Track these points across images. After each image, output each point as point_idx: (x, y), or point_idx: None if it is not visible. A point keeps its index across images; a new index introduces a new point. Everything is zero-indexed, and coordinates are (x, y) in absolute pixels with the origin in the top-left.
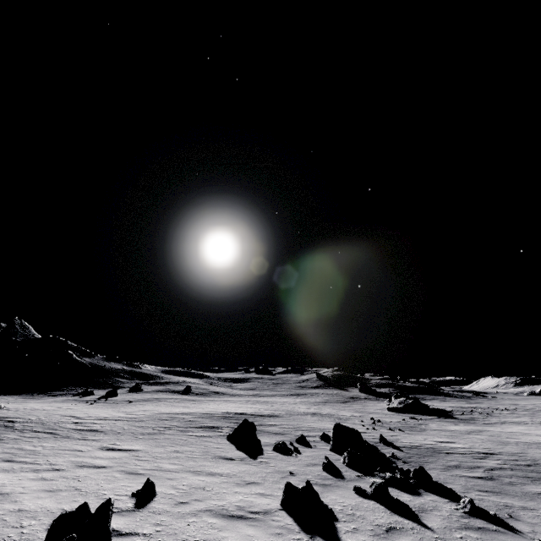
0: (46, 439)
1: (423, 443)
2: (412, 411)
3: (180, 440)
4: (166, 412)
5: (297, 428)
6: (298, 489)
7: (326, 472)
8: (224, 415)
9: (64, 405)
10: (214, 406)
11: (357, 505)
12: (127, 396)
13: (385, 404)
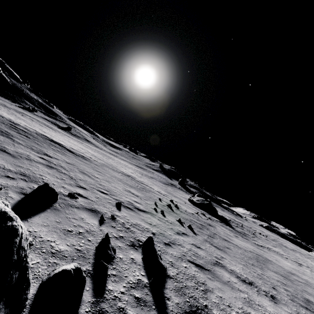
0: None
1: (217, 275)
2: (204, 208)
3: None
4: None
5: (67, 169)
6: None
7: None
8: (28, 131)
9: None
10: (53, 133)
11: None
12: (3, 102)
13: (189, 196)
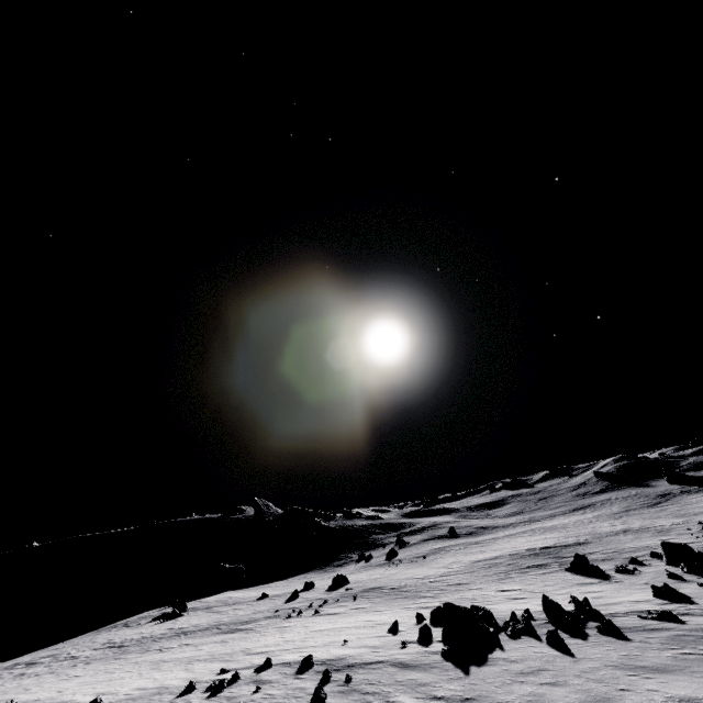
0: (451, 592)
1: None
2: None
3: (534, 579)
4: (476, 561)
5: (619, 551)
6: (660, 587)
7: (672, 579)
8: (532, 552)
9: (379, 571)
10: (507, 545)
11: (702, 591)
12: (407, 553)
13: None
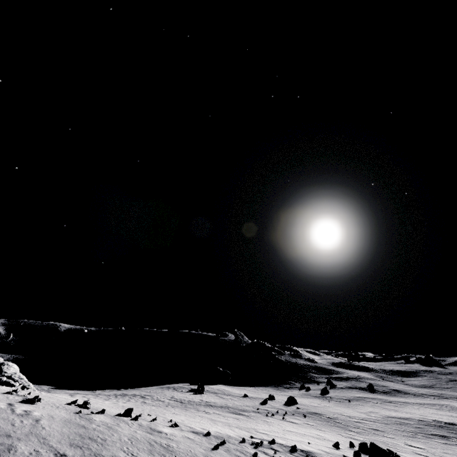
0: (371, 434)
1: None
2: None
3: (436, 445)
4: (390, 416)
5: None
6: None
7: None
8: (437, 424)
9: (316, 401)
10: (416, 411)
11: None
12: (335, 393)
13: None
